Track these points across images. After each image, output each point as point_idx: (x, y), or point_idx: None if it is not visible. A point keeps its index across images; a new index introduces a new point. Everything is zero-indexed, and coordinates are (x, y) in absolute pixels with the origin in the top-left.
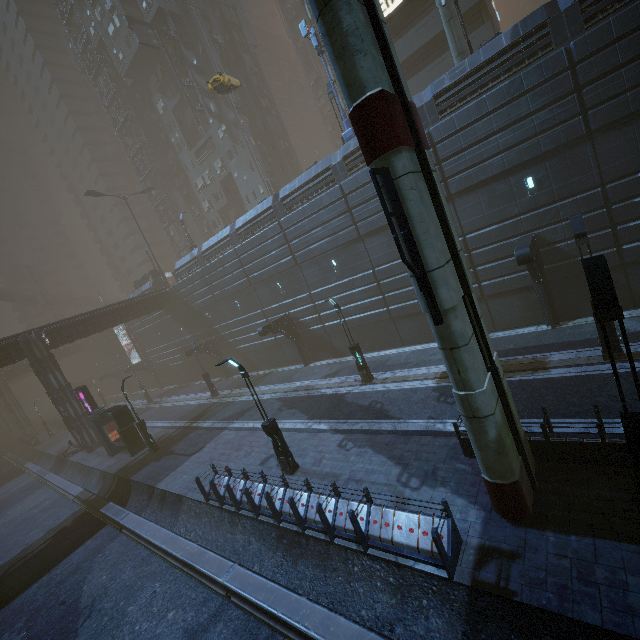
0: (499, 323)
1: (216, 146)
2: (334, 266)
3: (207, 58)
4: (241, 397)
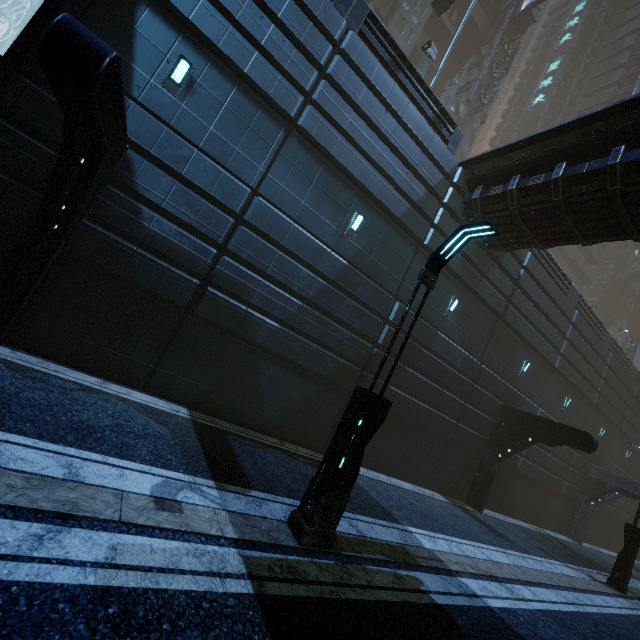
0: None
1: None
2: (627, 455)
3: (492, 93)
4: None
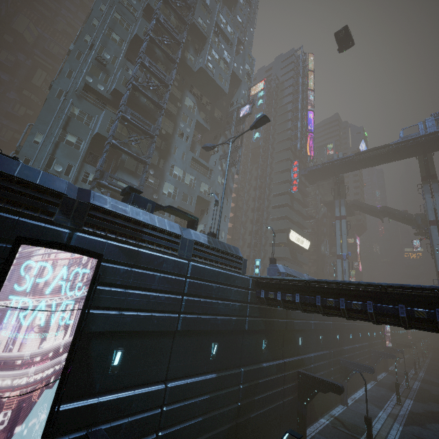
0: (367, 379)
1: (212, 179)
2: (351, 337)
3: (236, 152)
4: (390, 438)
